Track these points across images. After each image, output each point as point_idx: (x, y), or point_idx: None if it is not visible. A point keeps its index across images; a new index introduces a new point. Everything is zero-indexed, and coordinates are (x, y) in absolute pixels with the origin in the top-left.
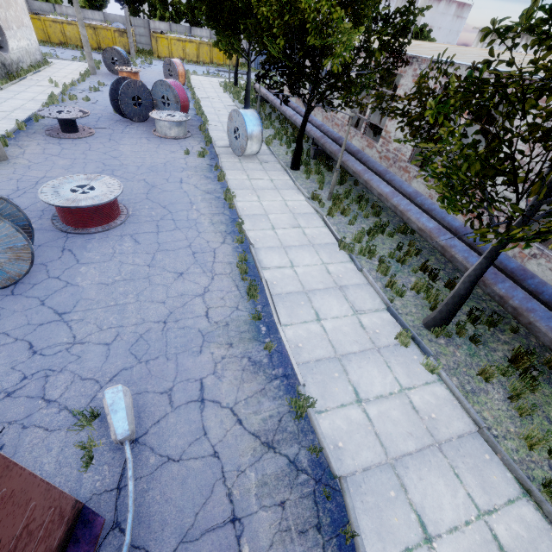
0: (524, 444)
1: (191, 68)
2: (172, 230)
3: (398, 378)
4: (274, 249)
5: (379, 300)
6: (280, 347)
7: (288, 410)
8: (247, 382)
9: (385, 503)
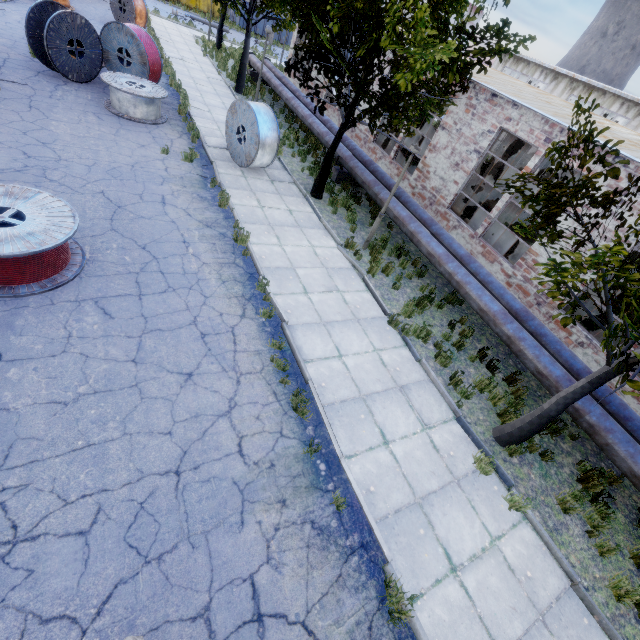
0: (611, 593)
1: (149, 3)
2: (164, 292)
3: (485, 523)
4: (314, 328)
5: (445, 405)
6: (349, 496)
7: (377, 605)
8: (316, 568)
9: None
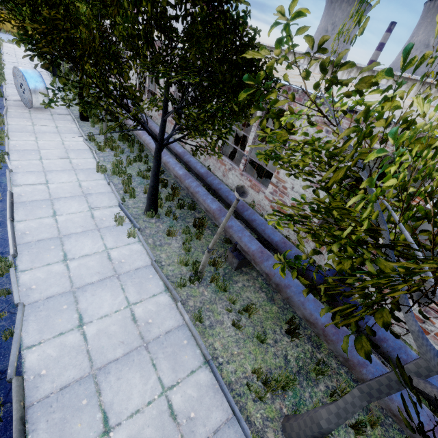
0: (180, 266)
1: (9, 37)
2: None
3: (106, 243)
4: (34, 173)
5: (115, 201)
6: (6, 235)
7: None
8: None
9: (55, 313)
